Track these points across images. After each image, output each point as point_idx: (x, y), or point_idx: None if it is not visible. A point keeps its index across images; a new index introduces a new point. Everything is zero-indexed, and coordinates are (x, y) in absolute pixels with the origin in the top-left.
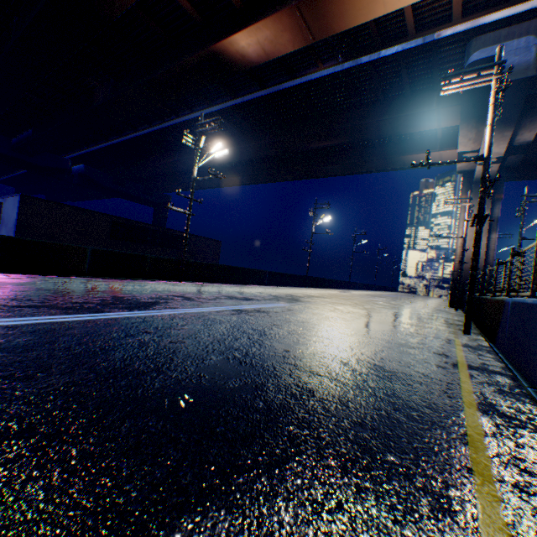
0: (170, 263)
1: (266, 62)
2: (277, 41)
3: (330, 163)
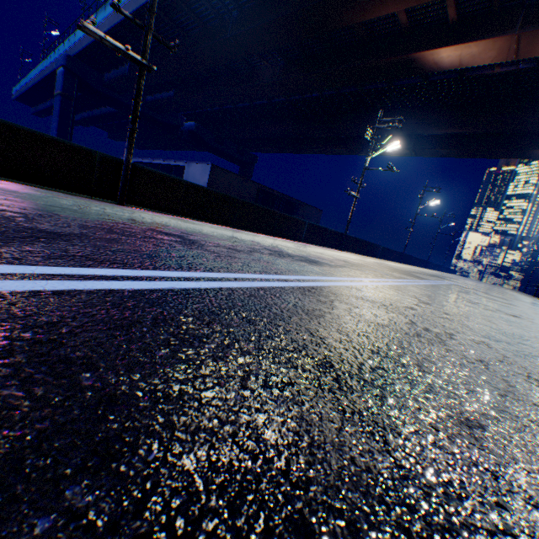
0: (337, 235)
1: (454, 69)
2: (478, 56)
3: (447, 147)
